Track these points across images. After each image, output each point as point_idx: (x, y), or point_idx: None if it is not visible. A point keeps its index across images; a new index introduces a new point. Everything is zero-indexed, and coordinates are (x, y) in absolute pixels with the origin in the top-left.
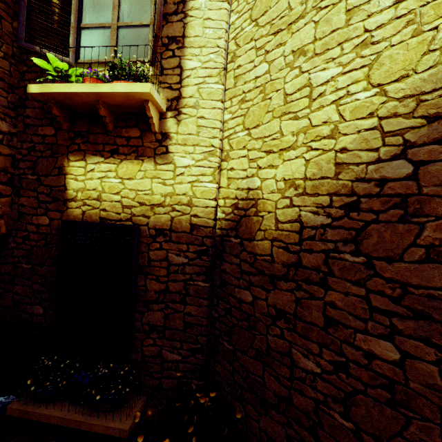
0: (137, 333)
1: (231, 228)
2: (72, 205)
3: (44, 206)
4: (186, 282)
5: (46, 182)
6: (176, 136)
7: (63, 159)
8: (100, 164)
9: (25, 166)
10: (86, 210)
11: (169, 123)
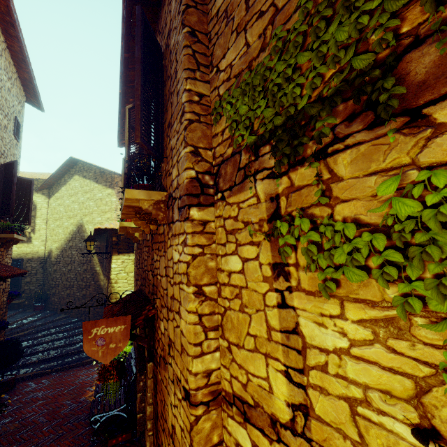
0: (23, 284)
1: (48, 257)
2: None
3: None
4: (37, 270)
5: None
6: (34, 237)
7: None
8: None
9: None
10: None
11: (32, 235)
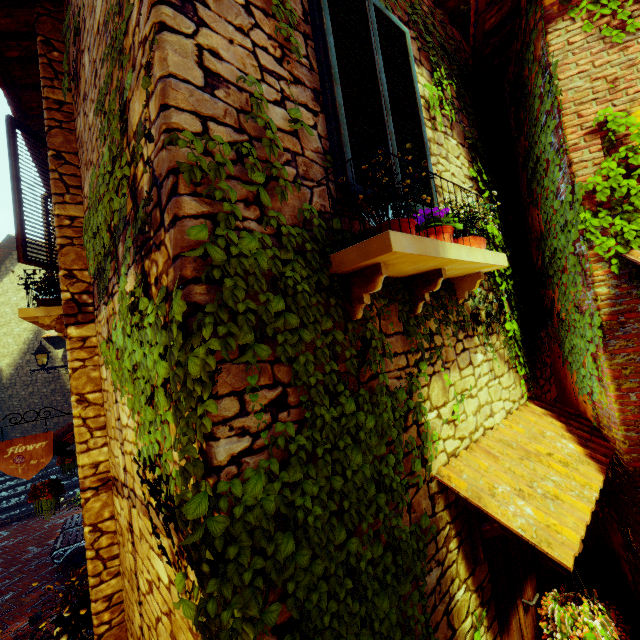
0: None
1: None
2: None
3: None
4: None
5: None
6: None
7: None
8: None
9: None
10: None
11: None
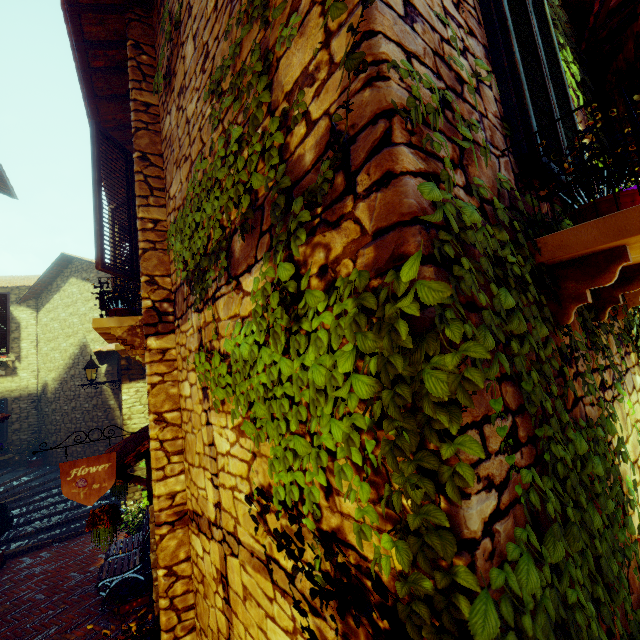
0: (9, 433)
1: (42, 392)
2: None
3: None
4: (28, 412)
5: None
6: (20, 367)
7: None
8: None
9: None
10: None
11: (17, 364)
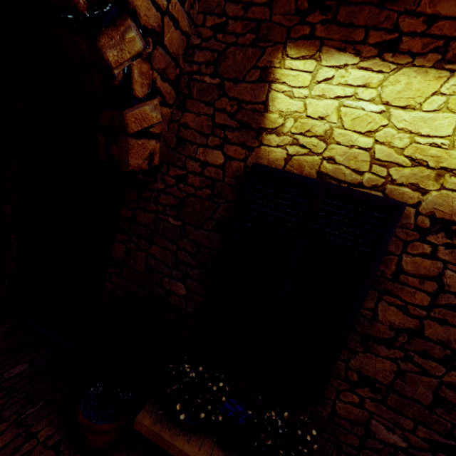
0: (332, 376)
1: None
2: (270, 140)
3: (221, 133)
4: None
5: (233, 92)
6: None
7: (274, 53)
8: (348, 69)
9: (203, 60)
10: (295, 155)
11: None
